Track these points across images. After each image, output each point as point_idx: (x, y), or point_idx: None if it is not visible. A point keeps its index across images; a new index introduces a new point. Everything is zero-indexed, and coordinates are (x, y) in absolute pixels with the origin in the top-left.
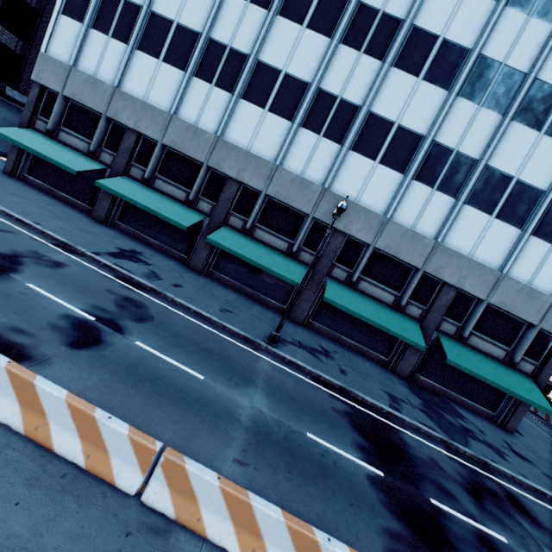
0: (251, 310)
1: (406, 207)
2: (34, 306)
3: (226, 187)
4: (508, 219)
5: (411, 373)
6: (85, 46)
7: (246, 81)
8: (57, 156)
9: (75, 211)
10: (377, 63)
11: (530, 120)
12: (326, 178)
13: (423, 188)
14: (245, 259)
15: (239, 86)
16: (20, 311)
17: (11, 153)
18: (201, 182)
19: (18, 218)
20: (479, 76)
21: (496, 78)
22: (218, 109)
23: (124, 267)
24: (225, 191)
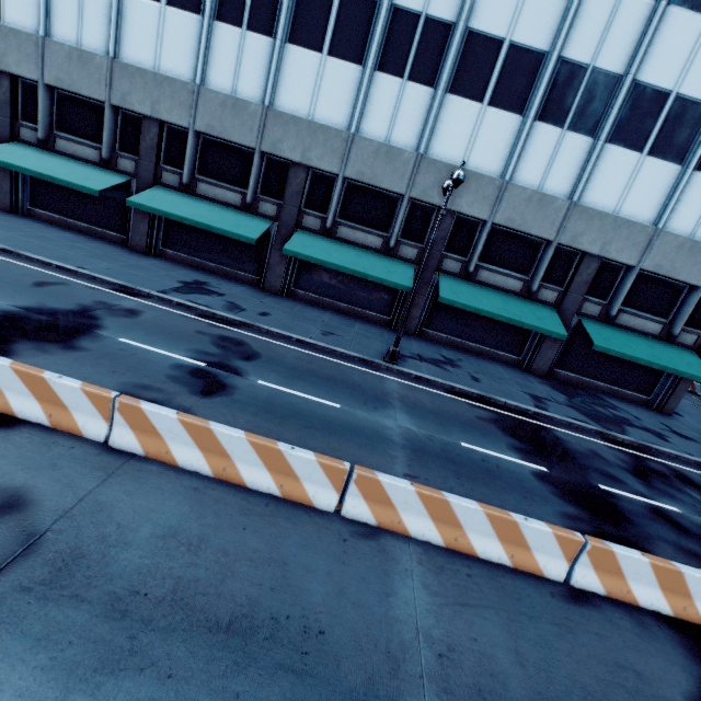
0: (353, 329)
1: (529, 161)
2: (141, 361)
3: (291, 177)
4: (664, 154)
5: (550, 369)
6: (53, 0)
7: (289, 14)
8: (66, 175)
9: (108, 245)
10: None
11: None
12: (419, 140)
13: (550, 130)
14: (335, 267)
15: (281, 24)
16: (132, 369)
17: (2, 181)
18: (257, 176)
19: (58, 265)
20: None
21: None
22: (259, 65)
23: (200, 303)
24: (290, 182)
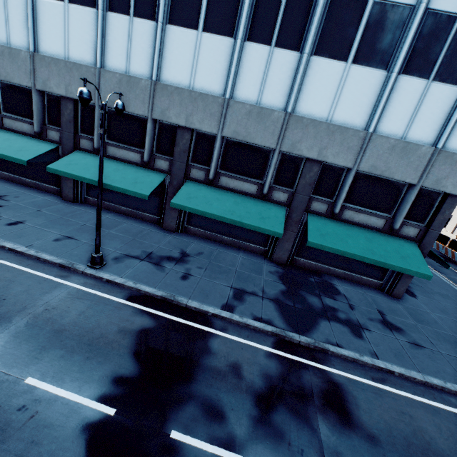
0: (110, 230)
1: (246, 79)
2: None
3: (62, 109)
4: (368, 60)
5: (290, 257)
6: None
7: None
8: None
9: None
10: None
11: None
12: (152, 68)
13: (260, 48)
14: (87, 181)
15: None
16: None
17: None
18: (39, 110)
19: None
20: None
21: None
22: (21, 18)
23: None
24: (63, 113)
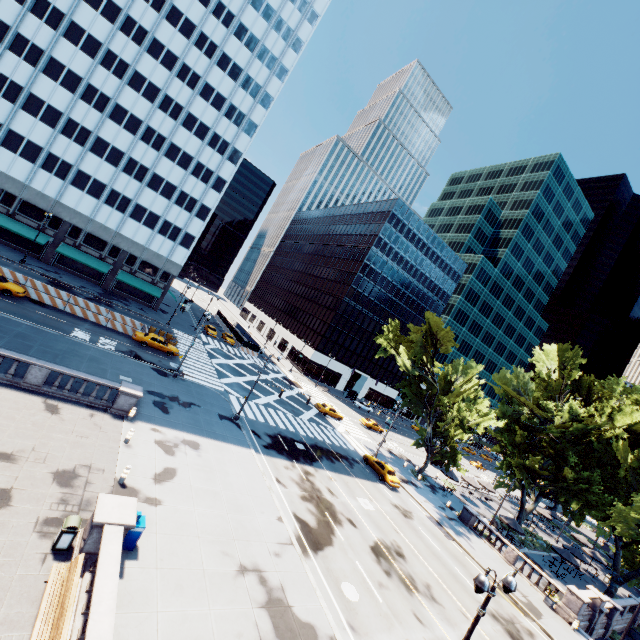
0: (15, 254)
1: (102, 215)
2: None
3: None
4: (148, 226)
5: (112, 288)
6: None
7: (3, 137)
8: None
9: None
10: (81, 148)
11: (153, 188)
12: (58, 195)
13: (109, 208)
14: (9, 229)
15: None
16: None
17: None
18: None
19: None
20: (130, 165)
21: (138, 168)
22: None
23: None
24: None
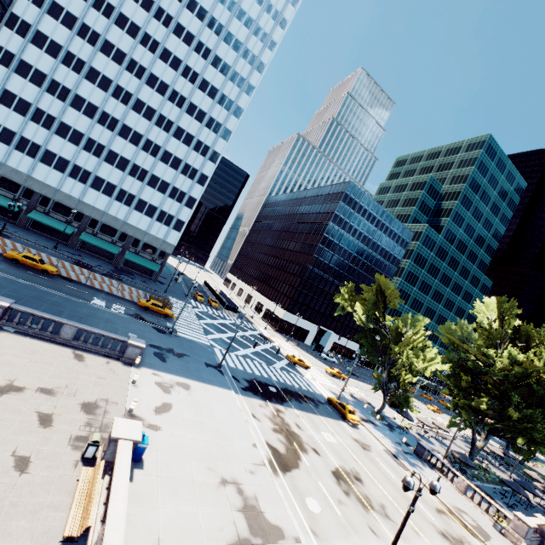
0: (49, 242)
1: (113, 209)
2: None
3: (35, 195)
4: (148, 215)
5: (121, 266)
6: None
7: (41, 156)
8: None
9: None
10: (98, 159)
11: (152, 186)
12: (81, 196)
13: (119, 203)
14: (45, 224)
15: (38, 158)
16: None
17: None
18: (21, 192)
19: None
20: (134, 169)
21: (140, 171)
22: (28, 164)
23: None
24: (34, 197)
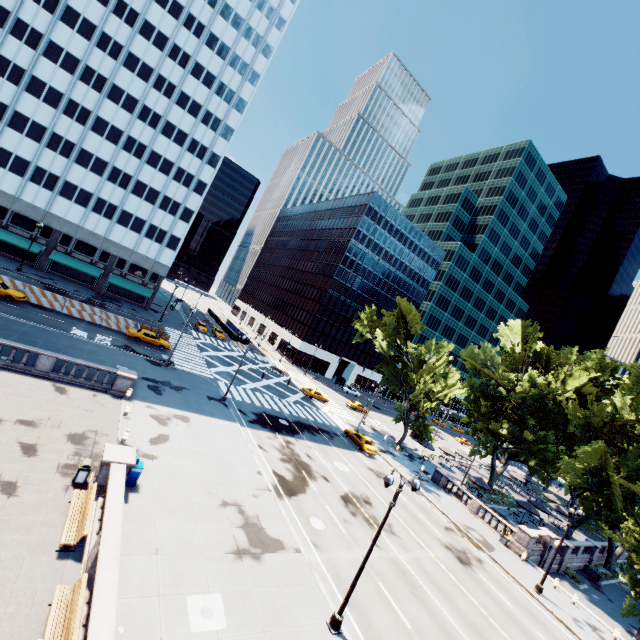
0: (10, 263)
1: (90, 222)
2: None
3: None
4: (135, 230)
5: (104, 291)
6: None
7: None
8: None
9: None
10: (66, 160)
11: (137, 194)
12: (47, 206)
13: (97, 215)
14: (3, 240)
15: None
16: None
17: None
18: None
19: None
20: (114, 174)
21: (122, 176)
22: None
23: None
24: None
